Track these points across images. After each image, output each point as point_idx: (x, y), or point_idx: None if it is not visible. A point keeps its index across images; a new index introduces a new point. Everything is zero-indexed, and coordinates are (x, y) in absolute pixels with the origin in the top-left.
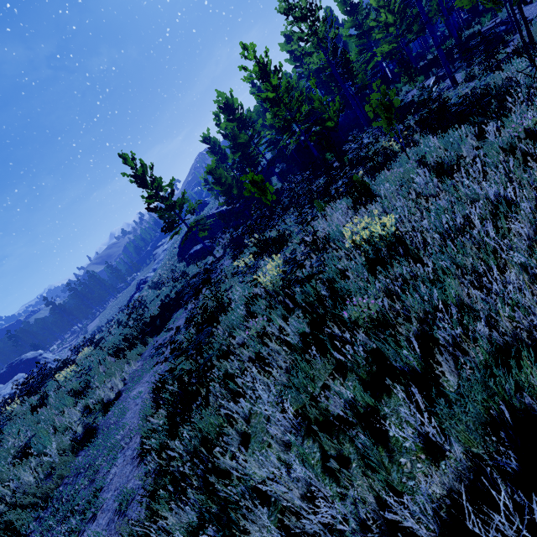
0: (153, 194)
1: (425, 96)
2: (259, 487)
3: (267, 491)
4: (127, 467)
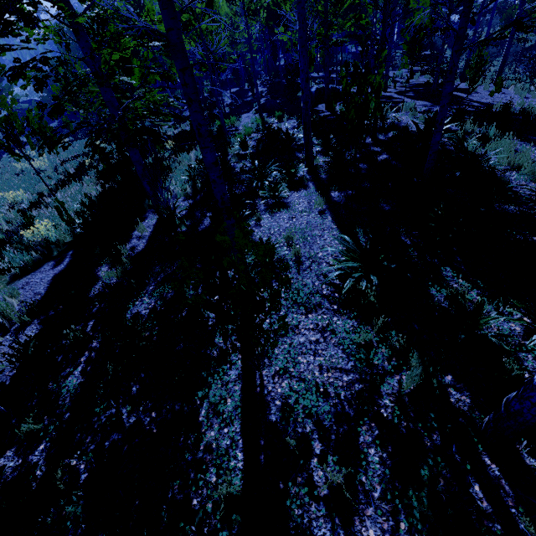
0: None
1: None
2: None
3: None
4: None
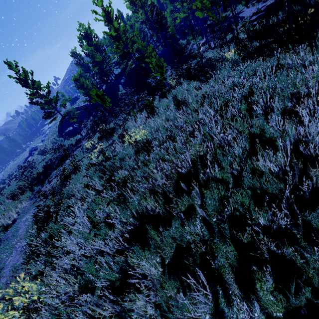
0: (34, 92)
1: (196, 52)
2: (66, 248)
3: (73, 250)
4: (17, 256)
